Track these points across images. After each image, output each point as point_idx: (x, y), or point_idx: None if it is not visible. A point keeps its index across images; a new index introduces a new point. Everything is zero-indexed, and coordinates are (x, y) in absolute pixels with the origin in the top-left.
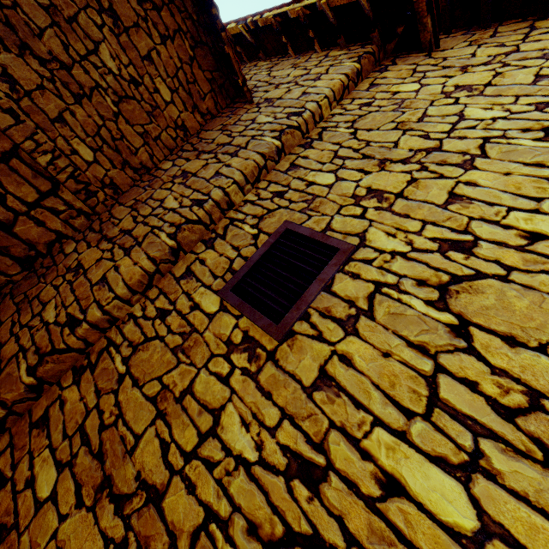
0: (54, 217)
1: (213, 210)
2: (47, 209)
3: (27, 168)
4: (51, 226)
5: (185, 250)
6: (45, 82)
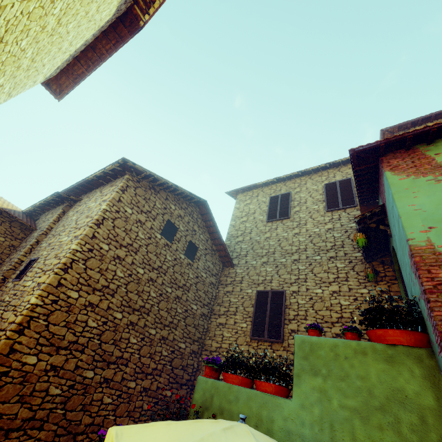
0: None
1: (15, 265)
2: None
3: None
4: None
5: (8, 278)
6: None
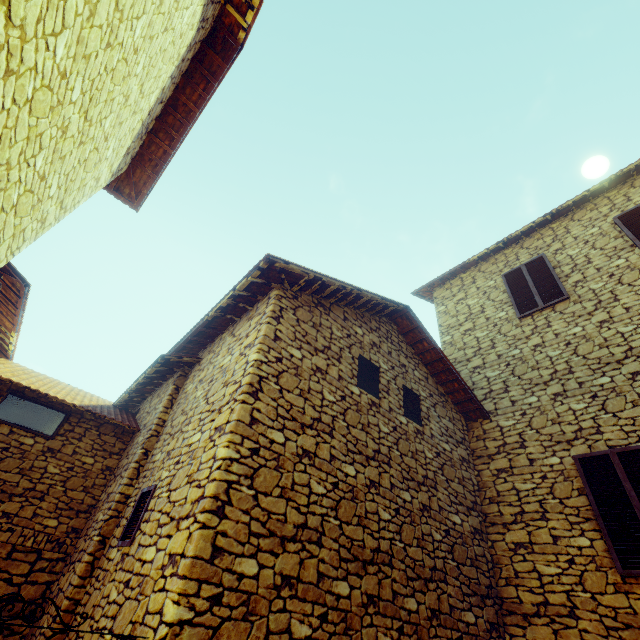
0: (42, 573)
1: (117, 506)
2: (37, 571)
3: (21, 554)
4: (42, 581)
5: (109, 537)
6: (24, 503)
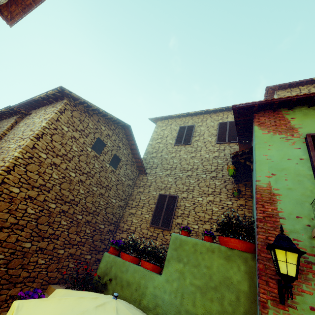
0: None
1: None
2: None
3: None
4: None
5: None
6: None
